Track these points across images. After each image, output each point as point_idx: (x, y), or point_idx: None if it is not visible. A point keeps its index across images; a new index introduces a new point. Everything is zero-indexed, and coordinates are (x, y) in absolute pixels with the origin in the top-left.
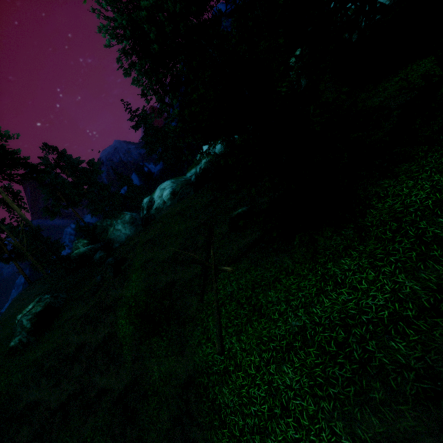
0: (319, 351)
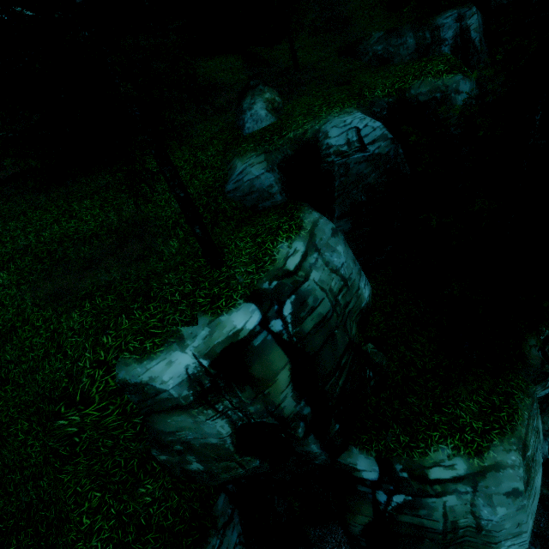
0: (33, 258)
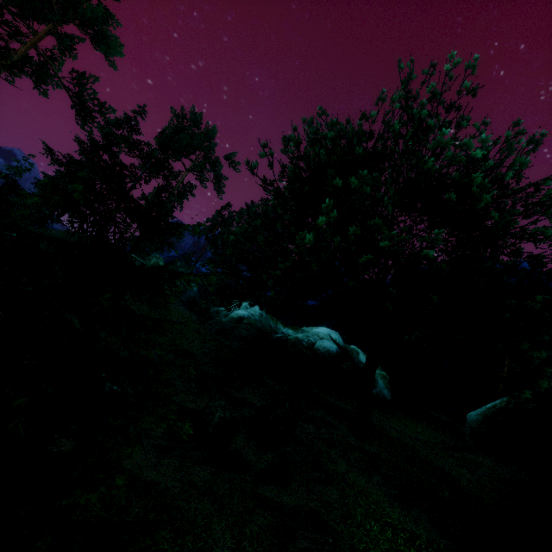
0: None
